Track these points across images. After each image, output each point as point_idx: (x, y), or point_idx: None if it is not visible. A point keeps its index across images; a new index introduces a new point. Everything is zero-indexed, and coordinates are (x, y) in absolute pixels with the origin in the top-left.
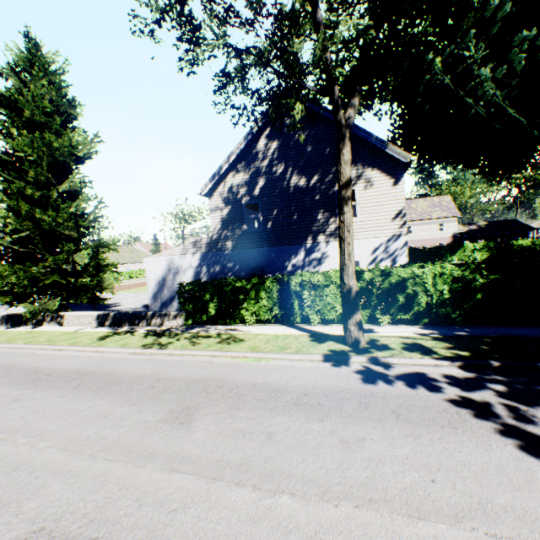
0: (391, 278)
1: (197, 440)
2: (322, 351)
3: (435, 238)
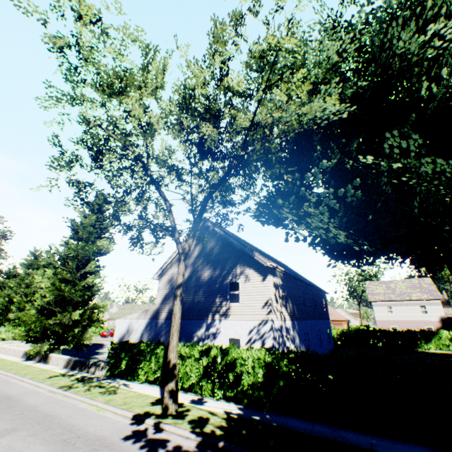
0: (228, 357)
1: None
2: (141, 410)
3: (421, 320)
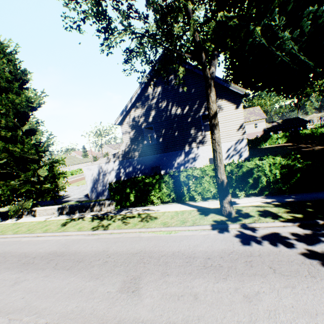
0: (243, 169)
1: (148, 305)
2: (209, 222)
3: (253, 132)
